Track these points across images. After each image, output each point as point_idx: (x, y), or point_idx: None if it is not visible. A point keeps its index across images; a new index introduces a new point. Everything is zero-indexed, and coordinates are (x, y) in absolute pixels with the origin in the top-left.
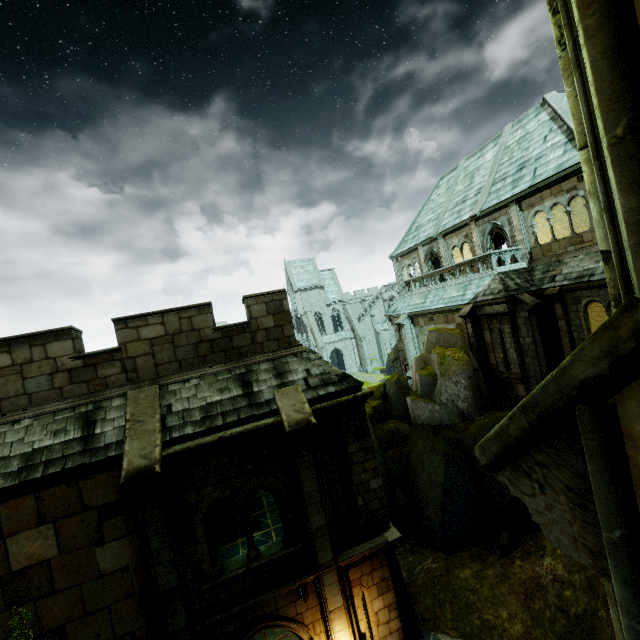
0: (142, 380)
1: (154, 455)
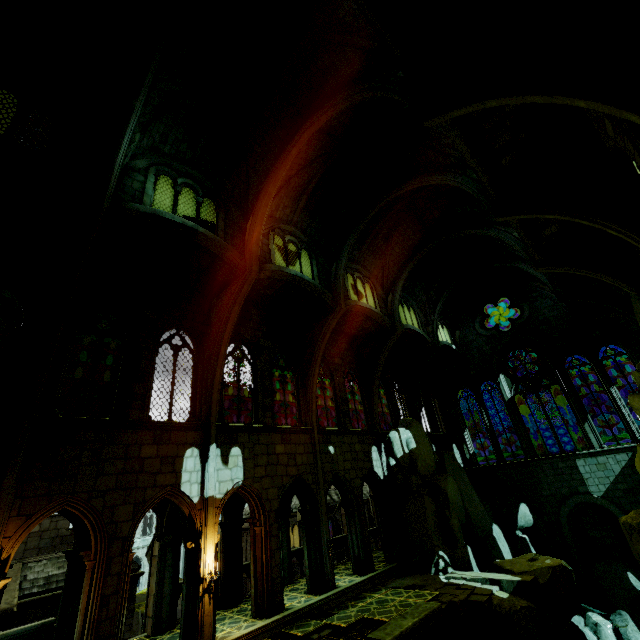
0: (13, 559)
1: (14, 602)
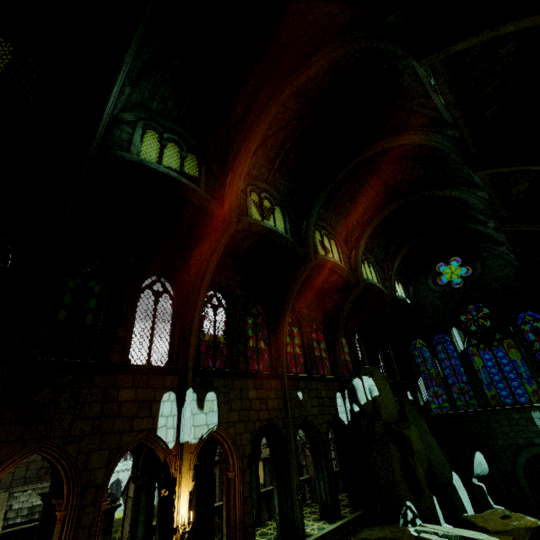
0: (0, 488)
1: None
